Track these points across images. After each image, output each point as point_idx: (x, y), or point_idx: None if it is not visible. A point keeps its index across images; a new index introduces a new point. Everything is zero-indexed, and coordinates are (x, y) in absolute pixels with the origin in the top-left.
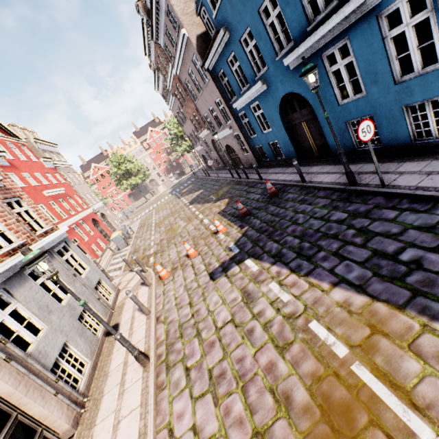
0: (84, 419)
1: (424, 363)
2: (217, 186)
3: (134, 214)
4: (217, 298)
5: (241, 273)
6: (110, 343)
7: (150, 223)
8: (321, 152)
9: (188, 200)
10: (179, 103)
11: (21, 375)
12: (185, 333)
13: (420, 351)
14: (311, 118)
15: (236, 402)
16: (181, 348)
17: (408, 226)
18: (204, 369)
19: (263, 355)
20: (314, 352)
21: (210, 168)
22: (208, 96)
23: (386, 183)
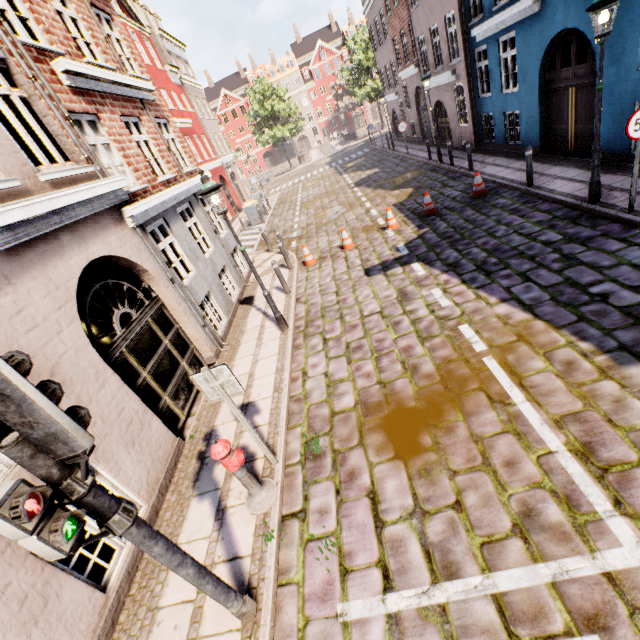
0: (223, 356)
1: (549, 364)
2: (402, 167)
3: (271, 184)
4: (368, 292)
5: (403, 275)
6: (244, 310)
7: (294, 200)
8: (578, 146)
9: (353, 180)
10: (383, 5)
11: (181, 299)
12: (327, 314)
13: (551, 357)
14: (586, 83)
15: (367, 365)
16: (321, 325)
17: (624, 262)
18: (343, 342)
19: (403, 340)
20: (454, 345)
21: (399, 137)
22: (437, 3)
23: (637, 208)
